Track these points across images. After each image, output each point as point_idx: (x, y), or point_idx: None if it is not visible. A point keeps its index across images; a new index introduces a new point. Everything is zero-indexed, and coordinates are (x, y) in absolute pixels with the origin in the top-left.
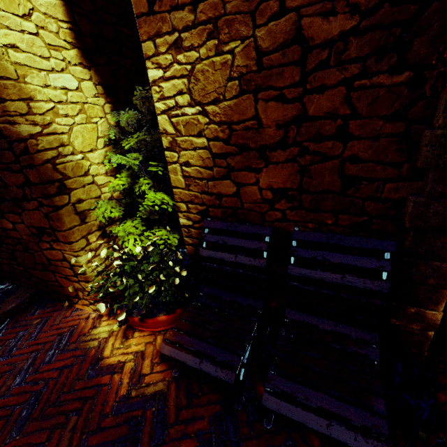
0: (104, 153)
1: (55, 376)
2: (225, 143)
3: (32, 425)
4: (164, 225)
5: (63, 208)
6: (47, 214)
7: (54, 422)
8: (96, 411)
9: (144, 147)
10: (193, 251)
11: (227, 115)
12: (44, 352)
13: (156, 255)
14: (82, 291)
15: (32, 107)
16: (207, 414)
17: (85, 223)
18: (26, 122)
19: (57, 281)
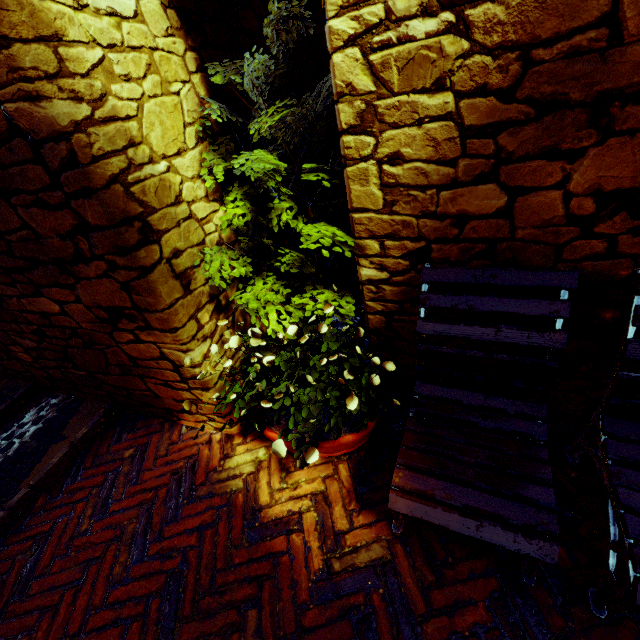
0: (198, 156)
1: (194, 543)
2: (503, 99)
3: (187, 629)
4: (320, 283)
5: (155, 270)
6: (127, 284)
7: (223, 622)
8: (285, 600)
9: (281, 134)
10: (382, 324)
11: (524, 25)
12: (160, 503)
13: (331, 338)
14: (196, 403)
15: (64, 59)
16: (477, 596)
17: (190, 292)
18: (61, 94)
19: (149, 390)
